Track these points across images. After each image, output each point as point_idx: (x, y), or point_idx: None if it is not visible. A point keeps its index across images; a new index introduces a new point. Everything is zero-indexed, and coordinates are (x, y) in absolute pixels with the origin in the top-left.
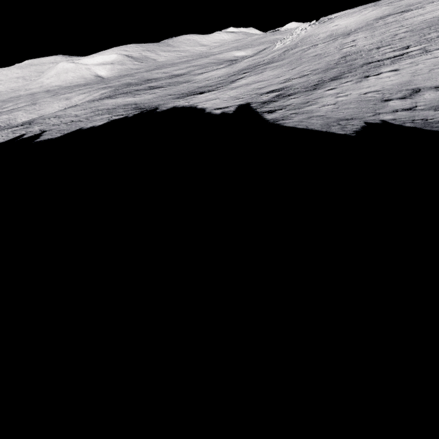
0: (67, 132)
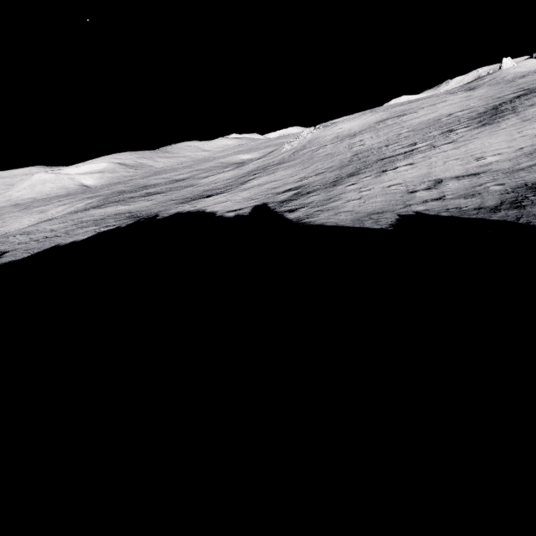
0: (38, 251)
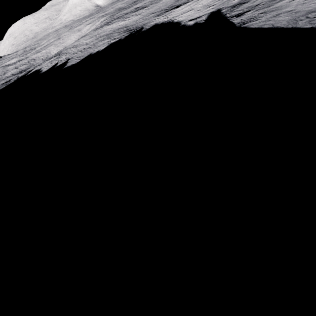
0: (82, 58)
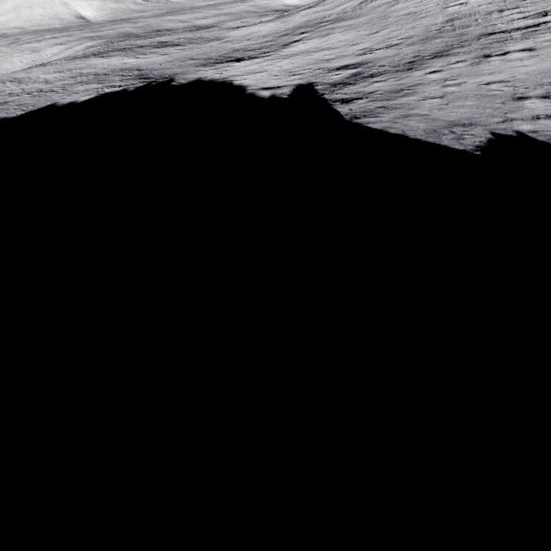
0: (32, 109)
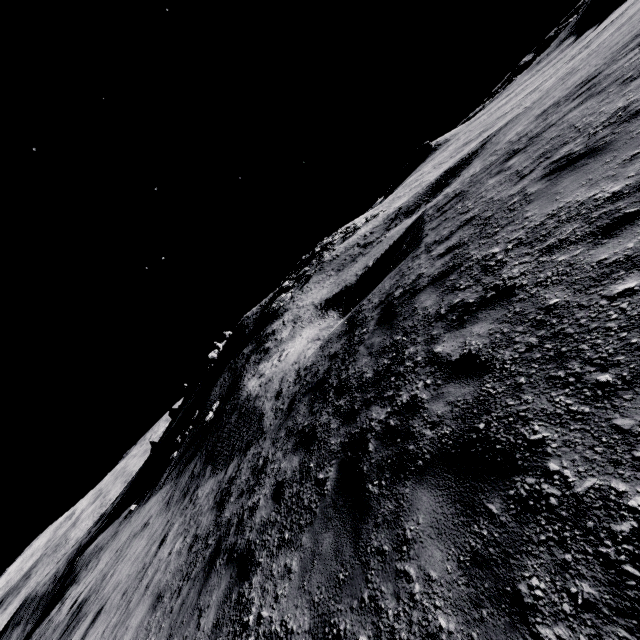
0: None
